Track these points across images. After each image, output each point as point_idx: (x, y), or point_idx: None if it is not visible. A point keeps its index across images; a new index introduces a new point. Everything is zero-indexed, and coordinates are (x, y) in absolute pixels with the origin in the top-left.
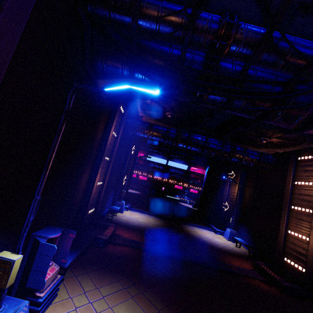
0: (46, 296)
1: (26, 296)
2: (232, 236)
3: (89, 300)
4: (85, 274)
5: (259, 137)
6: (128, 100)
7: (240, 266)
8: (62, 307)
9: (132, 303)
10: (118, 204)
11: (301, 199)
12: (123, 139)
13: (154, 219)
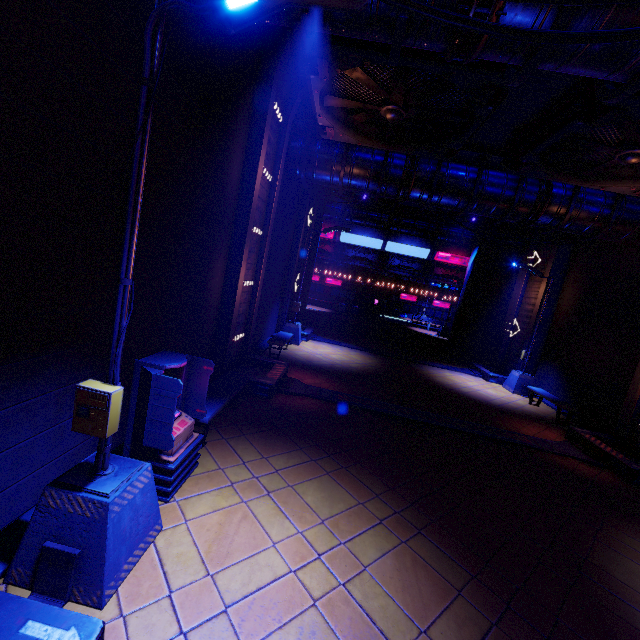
0: (179, 461)
1: (147, 460)
2: (522, 385)
3: (252, 473)
4: (242, 436)
5: (621, 149)
6: (291, 89)
7: (537, 435)
8: (209, 481)
9: (329, 483)
10: (288, 328)
11: None
12: (287, 190)
13: (360, 355)
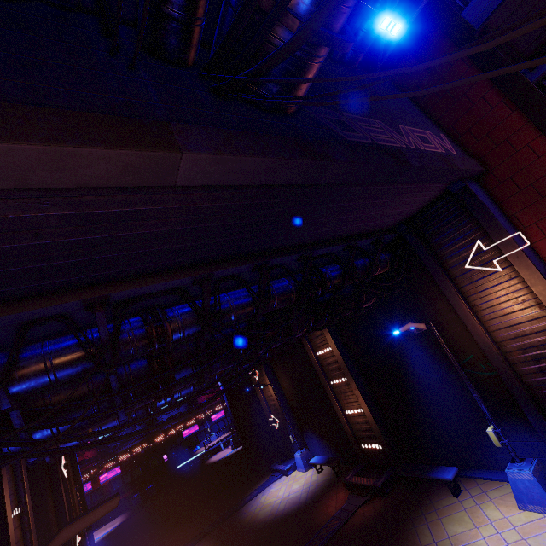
0: None
1: None
2: (306, 461)
3: None
4: None
5: None
6: None
7: (337, 507)
8: None
9: None
10: None
11: (333, 370)
12: (32, 481)
13: None
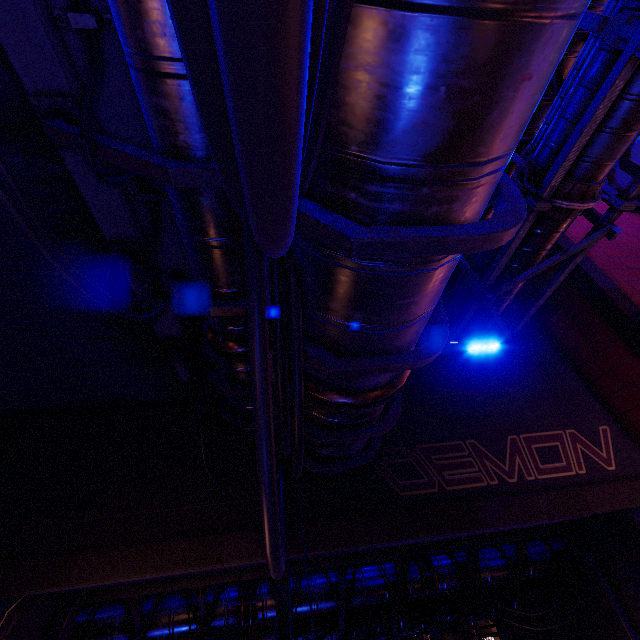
0: None
1: None
2: None
3: None
4: None
5: None
6: None
7: None
8: None
9: None
10: None
11: None
12: None
13: None
